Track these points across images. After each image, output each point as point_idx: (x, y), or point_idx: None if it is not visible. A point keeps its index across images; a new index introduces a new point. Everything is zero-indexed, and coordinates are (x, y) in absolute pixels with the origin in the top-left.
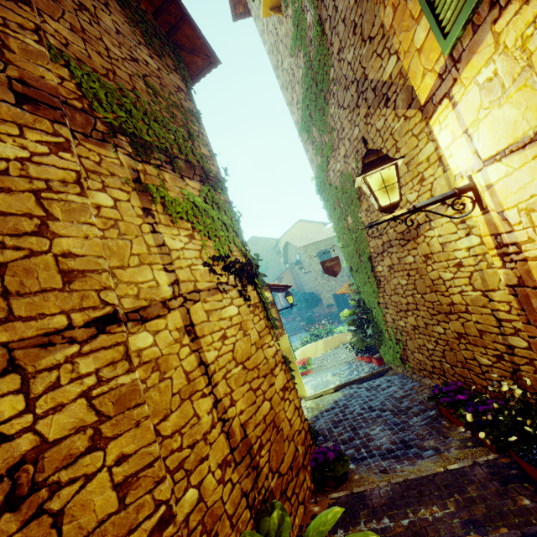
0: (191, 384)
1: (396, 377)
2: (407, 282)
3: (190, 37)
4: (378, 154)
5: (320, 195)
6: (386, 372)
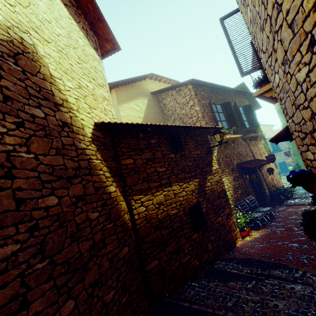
0: None
1: None
2: None
3: (256, 105)
4: None
5: None
6: None
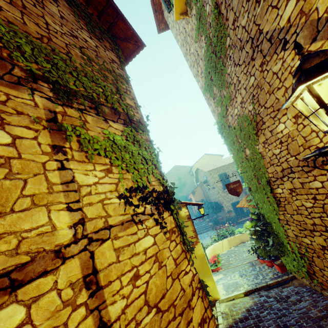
0: None
1: (304, 290)
2: (313, 205)
3: (123, 30)
4: (327, 54)
5: (221, 135)
6: (290, 281)
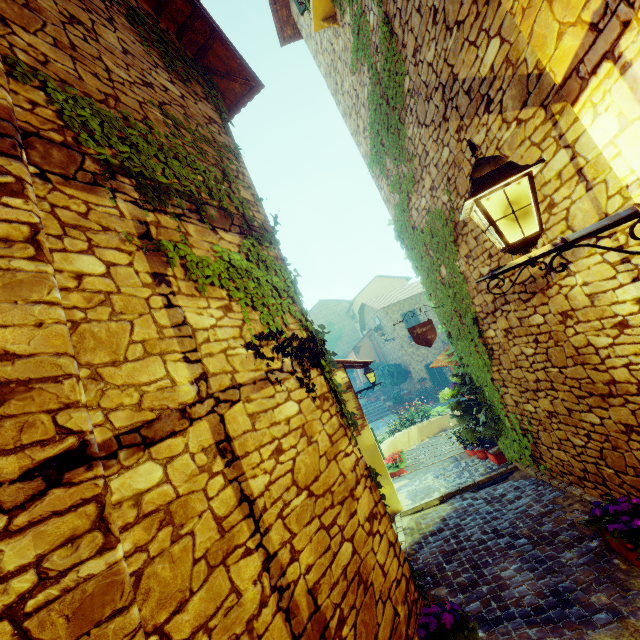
0: (226, 537)
1: (527, 483)
2: (534, 351)
3: (223, 58)
4: (497, 163)
5: (402, 243)
6: (510, 474)
